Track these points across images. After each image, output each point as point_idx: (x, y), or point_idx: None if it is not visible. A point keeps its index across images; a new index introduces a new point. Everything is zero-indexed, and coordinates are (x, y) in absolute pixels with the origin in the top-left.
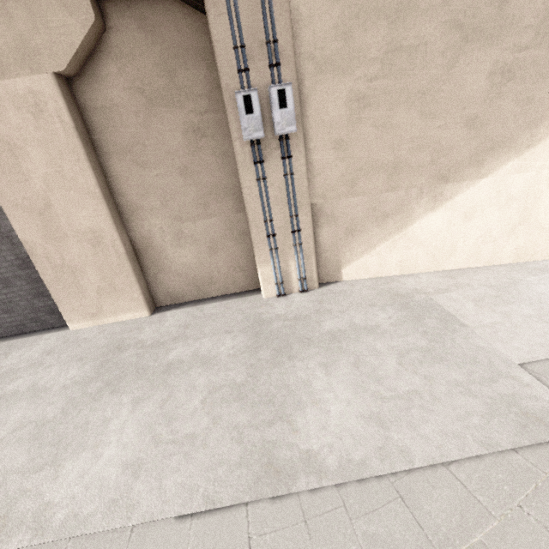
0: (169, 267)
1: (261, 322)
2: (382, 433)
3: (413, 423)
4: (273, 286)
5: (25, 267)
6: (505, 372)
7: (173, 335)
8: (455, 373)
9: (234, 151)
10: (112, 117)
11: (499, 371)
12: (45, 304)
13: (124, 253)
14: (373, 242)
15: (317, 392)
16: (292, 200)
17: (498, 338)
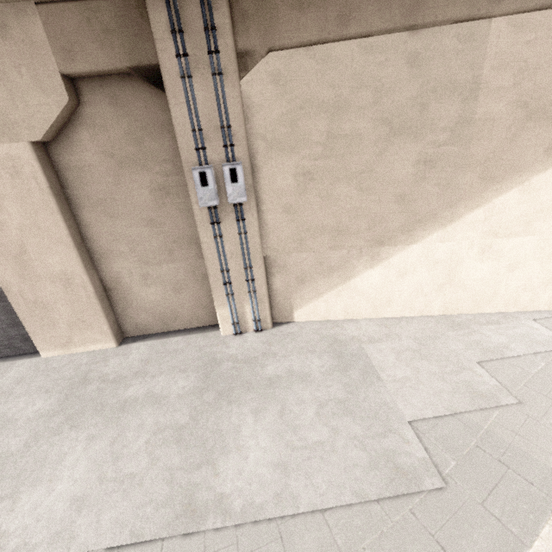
0: (136, 303)
1: (213, 361)
2: (283, 480)
3: (310, 472)
4: (230, 325)
5: (1, 300)
6: (396, 428)
7: (134, 371)
8: (357, 427)
9: (193, 212)
10: (85, 176)
11: (392, 426)
12: (19, 333)
13: (94, 293)
14: (321, 291)
15: (243, 438)
16: (246, 254)
17: (402, 394)
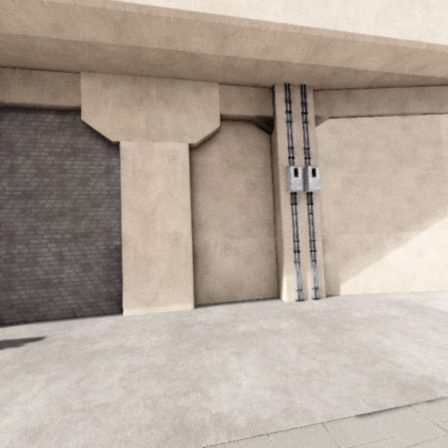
0: (214, 270)
1: (299, 313)
2: None
3: None
4: (294, 291)
5: (108, 256)
6: None
7: (229, 319)
8: None
9: (280, 196)
10: (207, 171)
11: None
12: (108, 291)
13: (191, 253)
14: (361, 266)
15: (391, 346)
16: (311, 230)
17: None
